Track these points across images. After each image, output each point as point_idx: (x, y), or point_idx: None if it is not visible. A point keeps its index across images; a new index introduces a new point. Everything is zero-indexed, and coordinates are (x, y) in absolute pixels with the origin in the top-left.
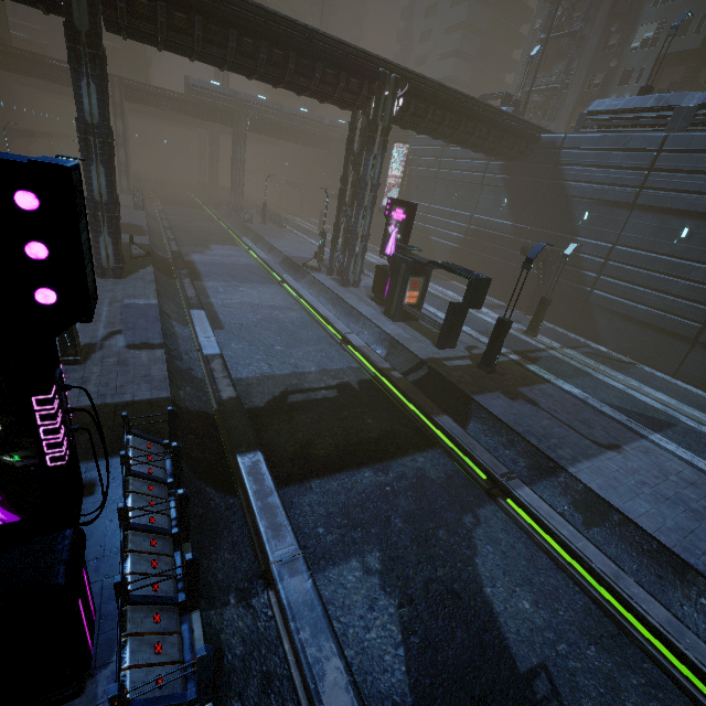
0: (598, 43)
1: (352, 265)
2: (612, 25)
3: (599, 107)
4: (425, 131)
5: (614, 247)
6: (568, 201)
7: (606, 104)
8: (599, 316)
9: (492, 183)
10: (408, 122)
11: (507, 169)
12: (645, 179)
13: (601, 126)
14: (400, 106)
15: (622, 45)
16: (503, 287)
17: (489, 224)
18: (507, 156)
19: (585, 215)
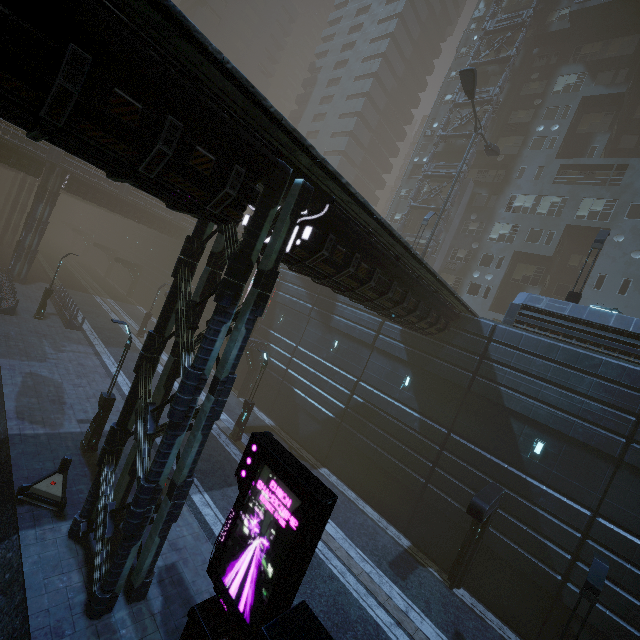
0: (459, 224)
1: (130, 558)
2: (471, 214)
3: (537, 303)
4: (331, 284)
5: (599, 521)
6: (506, 414)
7: (544, 302)
8: (584, 635)
9: (389, 349)
10: (310, 268)
11: (411, 339)
12: (633, 427)
13: (542, 327)
14: (304, 239)
15: (481, 233)
16: (404, 508)
17: (383, 403)
18: (422, 329)
19: (537, 446)
